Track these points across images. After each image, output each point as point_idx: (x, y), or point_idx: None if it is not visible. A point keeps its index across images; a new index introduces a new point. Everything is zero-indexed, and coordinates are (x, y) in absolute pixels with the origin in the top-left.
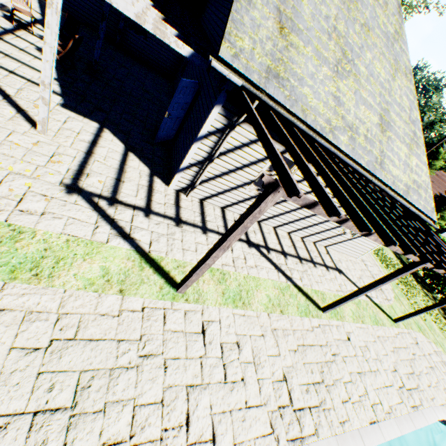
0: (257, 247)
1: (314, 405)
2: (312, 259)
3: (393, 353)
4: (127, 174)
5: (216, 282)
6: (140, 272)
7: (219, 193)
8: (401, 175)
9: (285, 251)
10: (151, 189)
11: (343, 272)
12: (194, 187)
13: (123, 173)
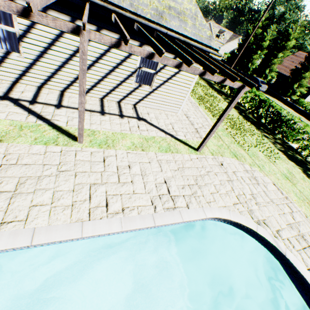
0: (16, 101)
1: None
2: (103, 111)
3: (174, 171)
4: None
5: None
6: None
7: None
8: (145, 0)
9: (62, 105)
10: None
11: (146, 120)
12: None
13: None
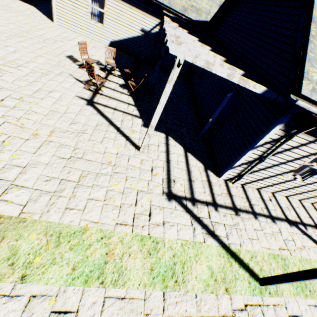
0: (295, 224)
1: None
2: None
3: None
4: (192, 173)
5: (281, 269)
6: (230, 267)
7: (258, 179)
8: None
9: None
10: (210, 183)
11: None
12: (240, 178)
13: (190, 172)
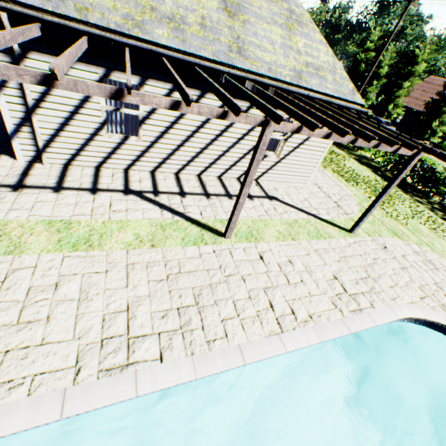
0: (139, 193)
1: (169, 330)
2: (229, 193)
3: (337, 262)
4: None
5: (53, 232)
6: None
7: (79, 150)
8: (281, 61)
9: (185, 192)
10: None
11: (277, 199)
12: (40, 150)
13: None
